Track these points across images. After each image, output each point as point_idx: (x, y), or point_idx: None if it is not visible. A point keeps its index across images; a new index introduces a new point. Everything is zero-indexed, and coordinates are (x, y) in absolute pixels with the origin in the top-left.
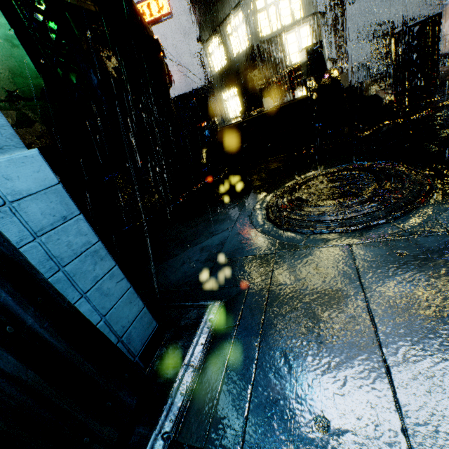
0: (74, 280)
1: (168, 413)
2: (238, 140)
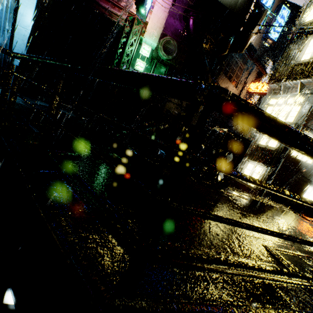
0: None
1: None
2: None
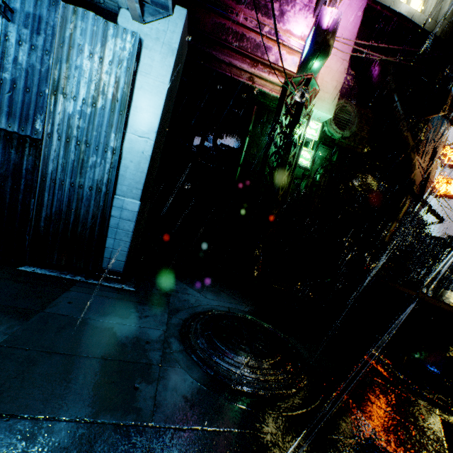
0: (117, 234)
1: (87, 278)
2: (363, 293)
